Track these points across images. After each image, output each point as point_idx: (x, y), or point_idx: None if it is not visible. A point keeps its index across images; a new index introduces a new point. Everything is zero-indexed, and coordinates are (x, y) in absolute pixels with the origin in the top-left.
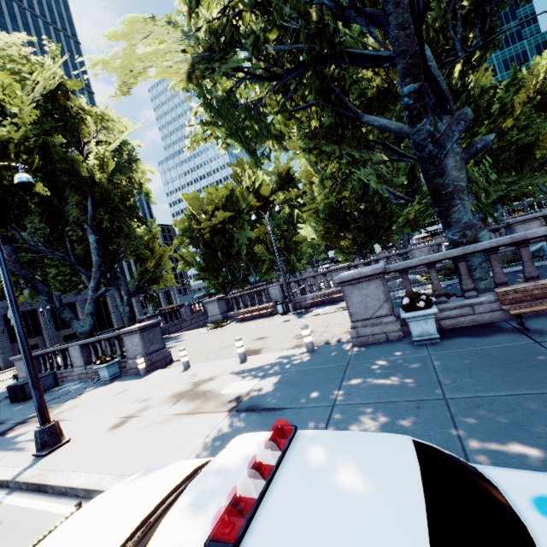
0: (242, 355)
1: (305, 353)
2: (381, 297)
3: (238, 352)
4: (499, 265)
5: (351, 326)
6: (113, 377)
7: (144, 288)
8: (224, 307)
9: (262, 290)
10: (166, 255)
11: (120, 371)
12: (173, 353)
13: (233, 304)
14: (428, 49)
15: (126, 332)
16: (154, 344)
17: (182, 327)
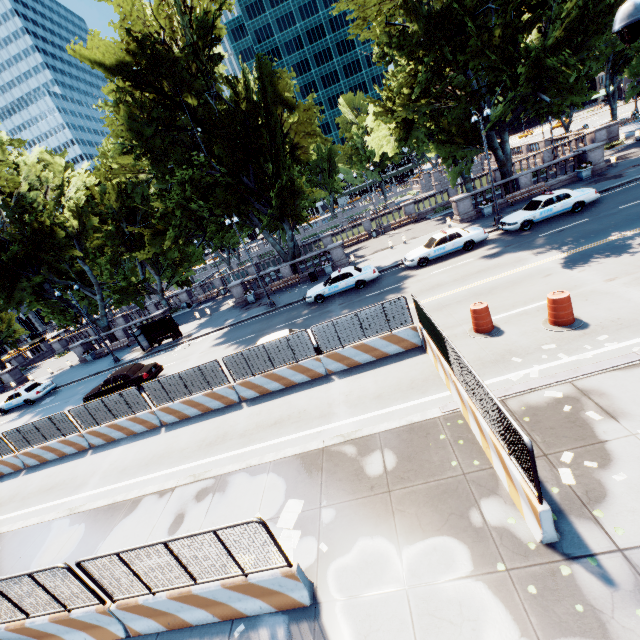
0: (52, 373)
1: (69, 368)
2: (83, 351)
3: (50, 372)
4: (109, 339)
5: (79, 359)
6: (2, 392)
7: (4, 342)
8: (65, 343)
9: (85, 331)
10: (13, 317)
11: (5, 389)
12: (32, 376)
13: (71, 341)
14: (87, 268)
15: (2, 374)
16: (17, 375)
17: (45, 357)
